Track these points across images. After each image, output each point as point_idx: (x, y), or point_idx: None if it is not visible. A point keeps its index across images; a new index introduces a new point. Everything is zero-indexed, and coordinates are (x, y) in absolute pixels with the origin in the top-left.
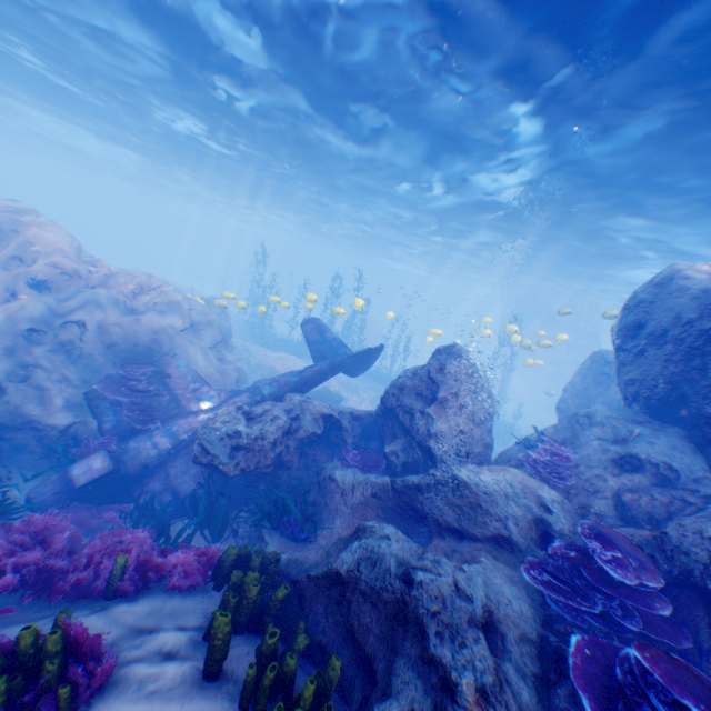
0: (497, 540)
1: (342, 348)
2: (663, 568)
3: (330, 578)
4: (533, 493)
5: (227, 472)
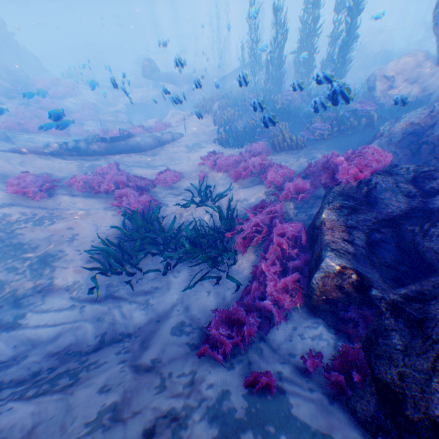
0: None
1: None
2: None
3: None
4: None
5: None
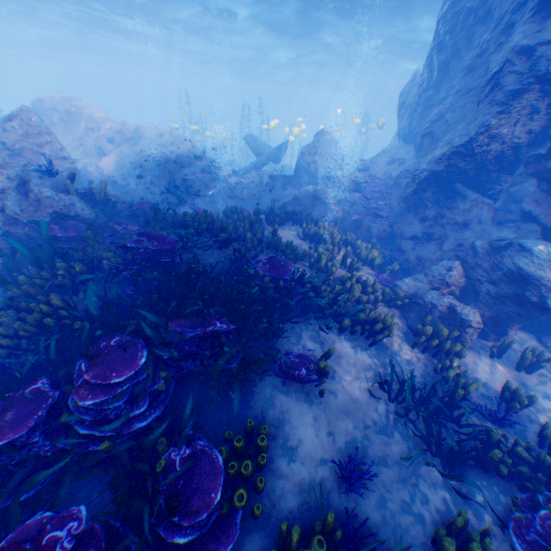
0: (342, 190)
1: (268, 147)
2: (389, 184)
3: (294, 200)
4: (354, 176)
5: (243, 199)
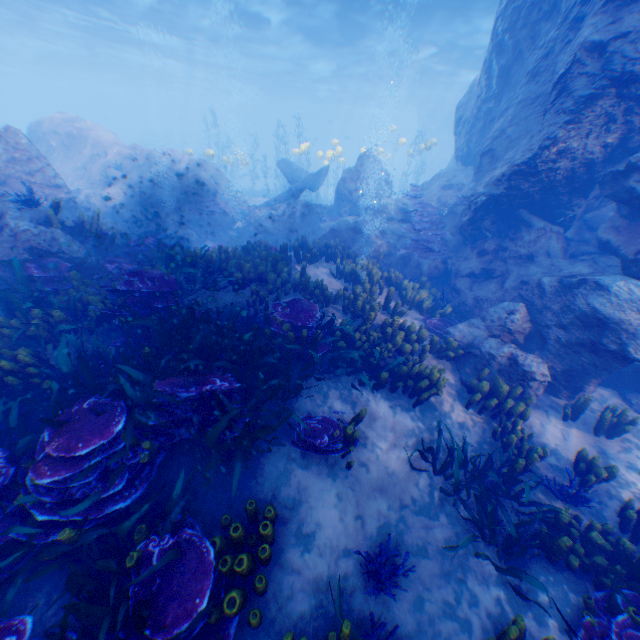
0: (388, 221)
1: (304, 173)
2: (444, 213)
3: (331, 233)
4: (402, 204)
5: (273, 234)
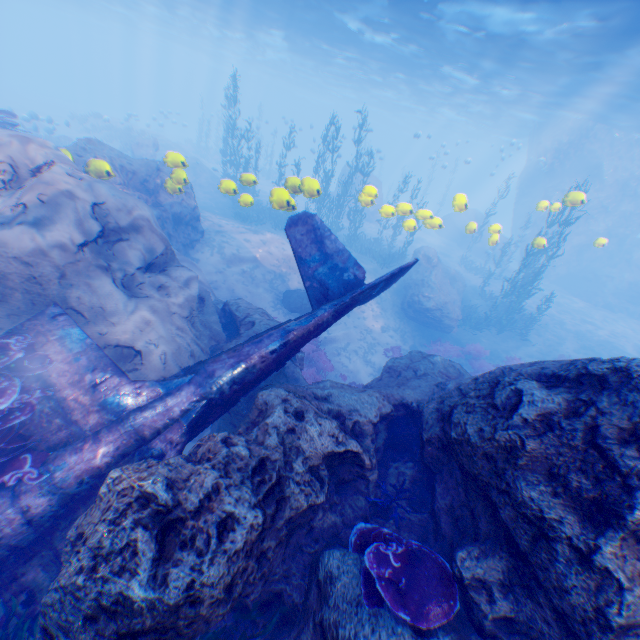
0: None
1: (352, 269)
2: None
3: None
4: None
5: None
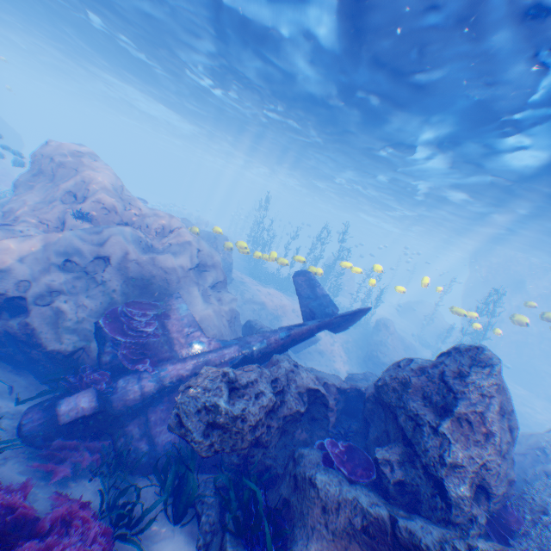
0: None
1: (330, 306)
2: None
3: None
4: None
5: (199, 453)
